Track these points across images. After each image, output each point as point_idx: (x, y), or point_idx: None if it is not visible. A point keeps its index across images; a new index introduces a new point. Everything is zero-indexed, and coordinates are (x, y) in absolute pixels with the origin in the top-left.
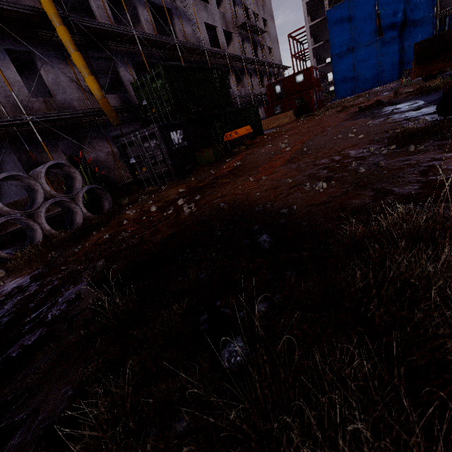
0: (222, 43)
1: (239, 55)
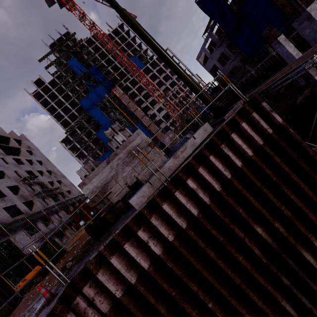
0: (24, 210)
1: (38, 211)
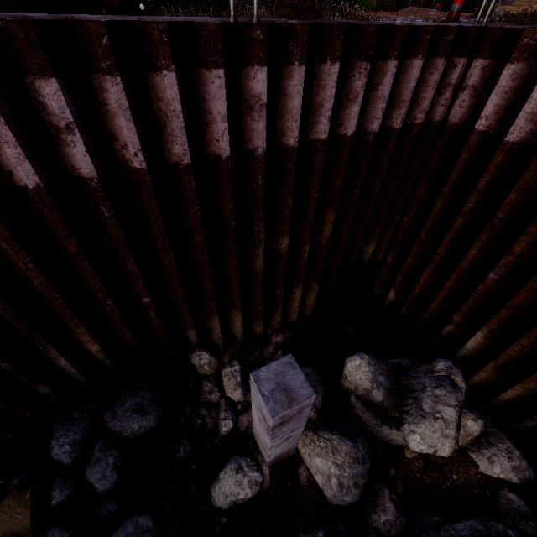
0: None
1: None
